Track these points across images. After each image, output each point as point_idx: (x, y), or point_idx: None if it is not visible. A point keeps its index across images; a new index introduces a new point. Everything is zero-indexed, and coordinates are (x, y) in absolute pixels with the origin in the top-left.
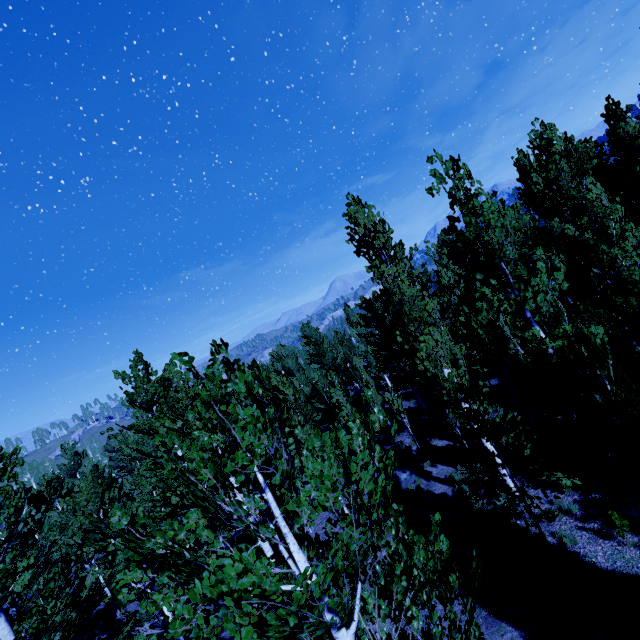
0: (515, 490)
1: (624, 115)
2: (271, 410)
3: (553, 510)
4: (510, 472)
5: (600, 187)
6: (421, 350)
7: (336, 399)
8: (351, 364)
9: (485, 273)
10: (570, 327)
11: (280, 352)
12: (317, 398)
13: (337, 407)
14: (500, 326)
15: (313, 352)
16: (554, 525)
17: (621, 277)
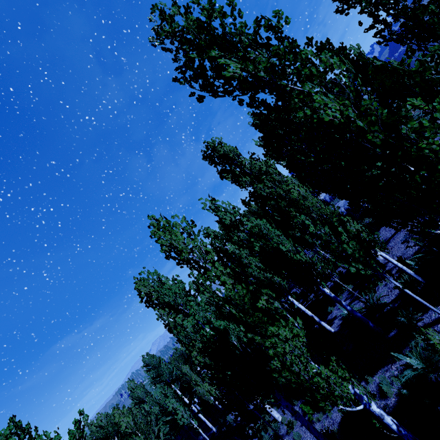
0: (279, 417)
1: (249, 204)
2: (22, 435)
3: (290, 420)
4: (257, 407)
5: (233, 246)
6: (193, 350)
7: (172, 407)
8: (181, 372)
9: (176, 312)
10: (208, 326)
11: (130, 386)
12: (165, 412)
13: (175, 413)
14: (188, 335)
15: (154, 375)
16: (294, 431)
17: (259, 278)
